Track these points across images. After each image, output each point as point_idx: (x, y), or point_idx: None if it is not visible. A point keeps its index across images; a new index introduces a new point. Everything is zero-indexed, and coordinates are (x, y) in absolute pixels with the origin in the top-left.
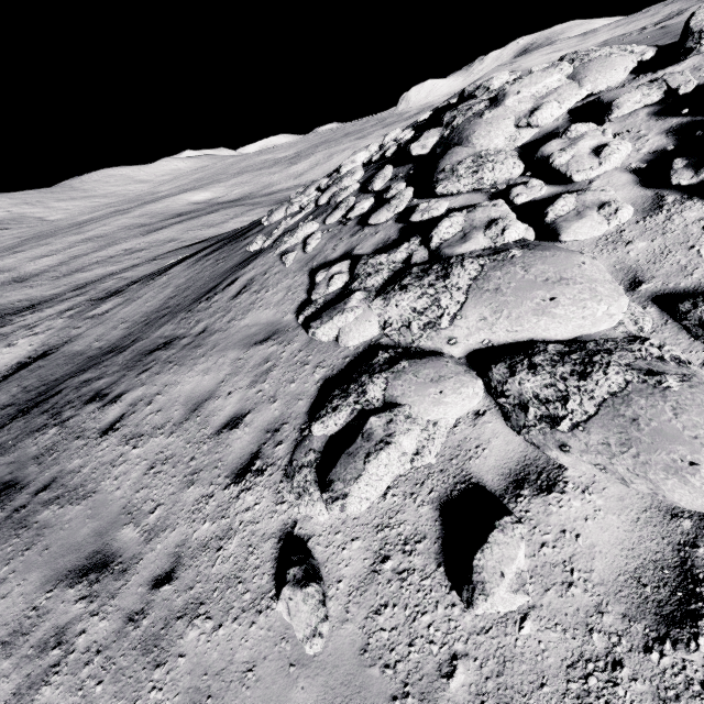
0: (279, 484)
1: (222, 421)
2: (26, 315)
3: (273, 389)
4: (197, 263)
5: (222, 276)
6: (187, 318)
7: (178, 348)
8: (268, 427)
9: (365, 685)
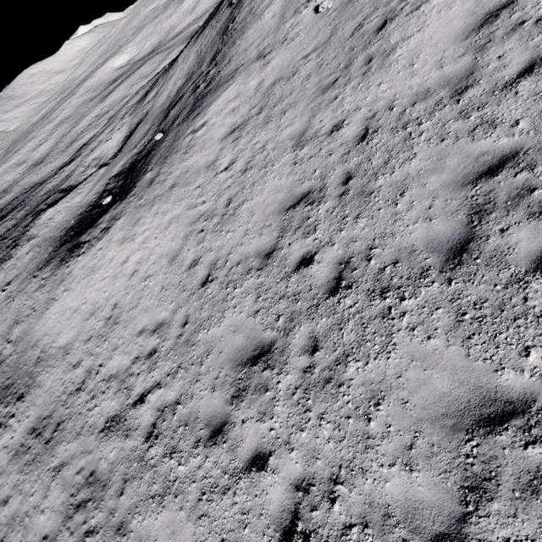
0: (308, 5)
1: (277, 20)
2: (87, 147)
3: (291, 0)
4: (197, 40)
5: (229, 18)
6: (227, 35)
7: (235, 37)
8: (296, 4)
9: (342, 0)
